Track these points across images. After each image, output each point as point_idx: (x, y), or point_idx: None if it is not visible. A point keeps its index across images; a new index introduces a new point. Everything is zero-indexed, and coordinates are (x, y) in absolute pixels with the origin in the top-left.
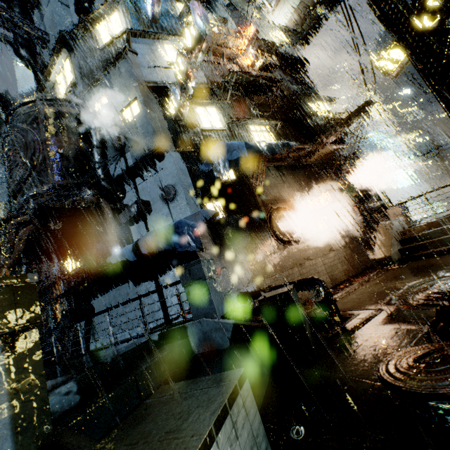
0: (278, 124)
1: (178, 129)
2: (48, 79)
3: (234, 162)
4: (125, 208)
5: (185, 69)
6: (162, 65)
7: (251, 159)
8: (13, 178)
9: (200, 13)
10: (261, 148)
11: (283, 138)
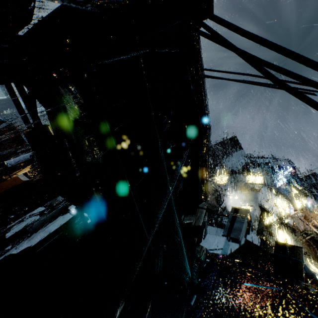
0: None
1: (264, 229)
2: (213, 176)
3: None
4: None
5: (288, 213)
6: (271, 203)
7: None
8: None
9: (311, 202)
10: (315, 275)
11: None
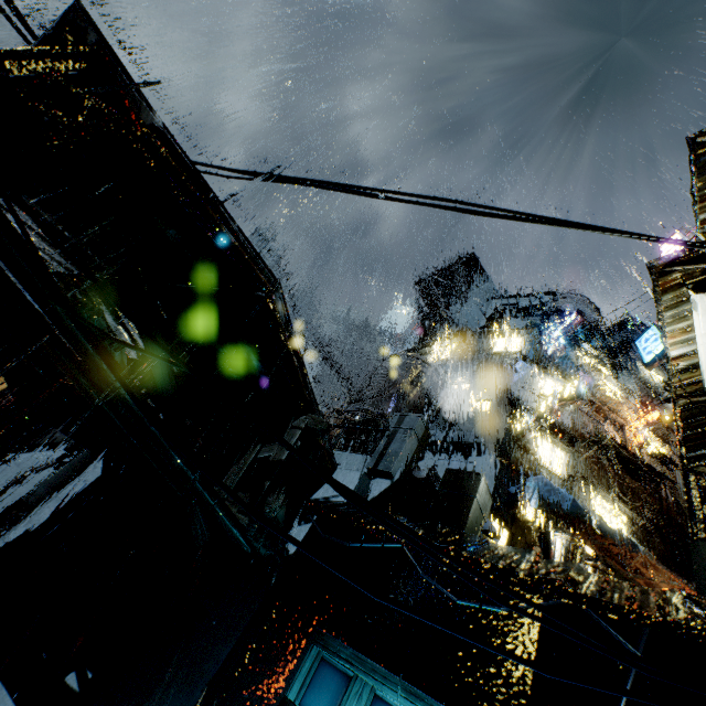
0: (640, 522)
1: (511, 443)
2: (429, 345)
3: (548, 504)
4: (415, 468)
5: (549, 407)
6: (533, 390)
7: (574, 526)
8: (364, 391)
9: (586, 383)
10: (590, 516)
11: (641, 544)
